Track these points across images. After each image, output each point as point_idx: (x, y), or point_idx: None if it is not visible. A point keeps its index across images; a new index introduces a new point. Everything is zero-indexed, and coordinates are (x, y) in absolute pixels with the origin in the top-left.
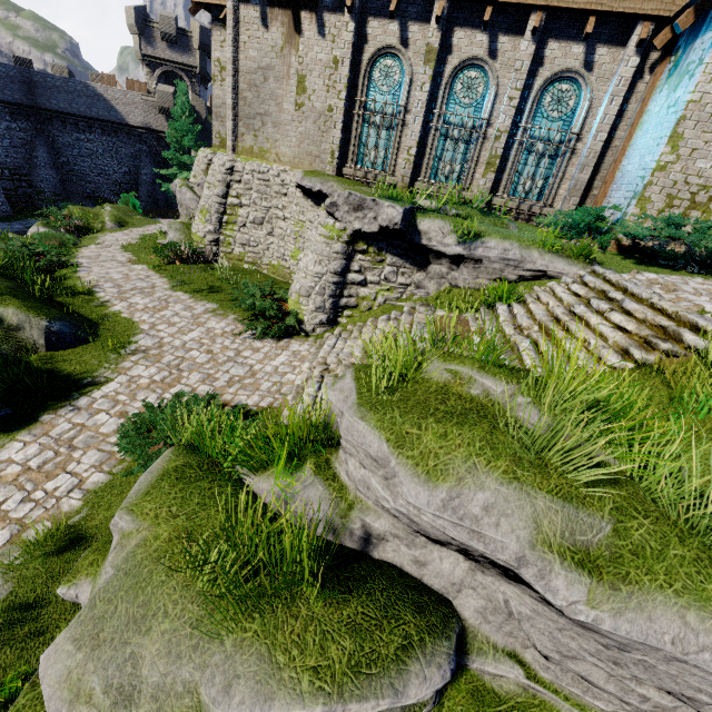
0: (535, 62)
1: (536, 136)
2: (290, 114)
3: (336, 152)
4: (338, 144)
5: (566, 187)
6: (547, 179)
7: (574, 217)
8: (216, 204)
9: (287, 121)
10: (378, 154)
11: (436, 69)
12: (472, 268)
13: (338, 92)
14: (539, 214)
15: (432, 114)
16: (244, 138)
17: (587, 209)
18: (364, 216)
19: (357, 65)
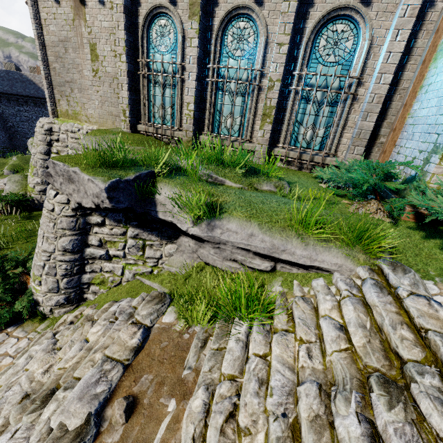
0: (305, 3)
1: (313, 83)
2: (90, 79)
3: (127, 111)
4: (127, 103)
5: (350, 135)
6: (329, 128)
7: (354, 176)
8: (40, 160)
9: (89, 86)
10: (166, 110)
11: (205, 23)
12: (217, 249)
13: (119, 55)
14: (322, 163)
15: (207, 69)
16: (60, 103)
17: (372, 164)
18: (78, 188)
19: (135, 28)
